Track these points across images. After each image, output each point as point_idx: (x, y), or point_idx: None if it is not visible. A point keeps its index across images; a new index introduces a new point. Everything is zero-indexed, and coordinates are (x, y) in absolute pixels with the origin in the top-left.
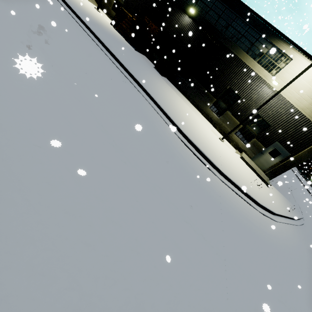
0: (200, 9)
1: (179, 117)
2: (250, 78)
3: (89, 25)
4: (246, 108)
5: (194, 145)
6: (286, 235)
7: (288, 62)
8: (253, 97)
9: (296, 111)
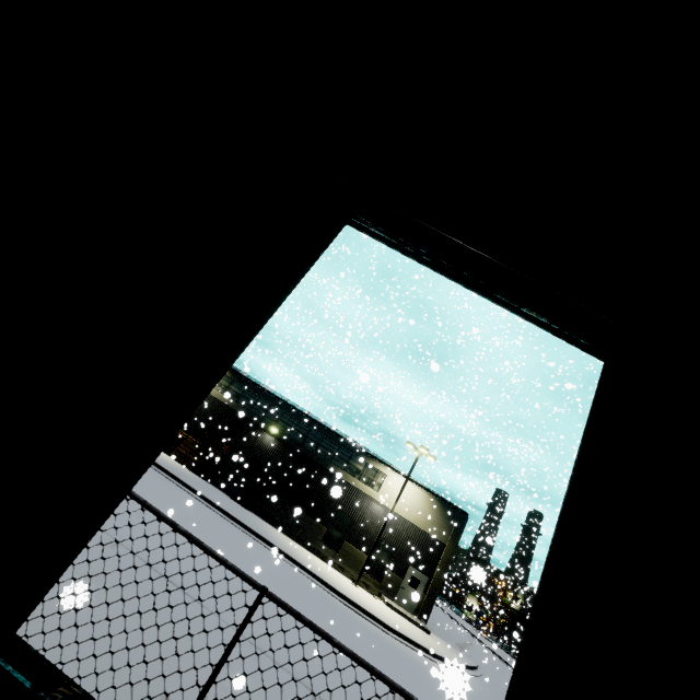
0: (283, 428)
1: (321, 573)
2: (358, 496)
3: (183, 479)
4: (366, 532)
5: (355, 603)
6: (473, 684)
7: (384, 477)
8: (367, 517)
9: (411, 525)
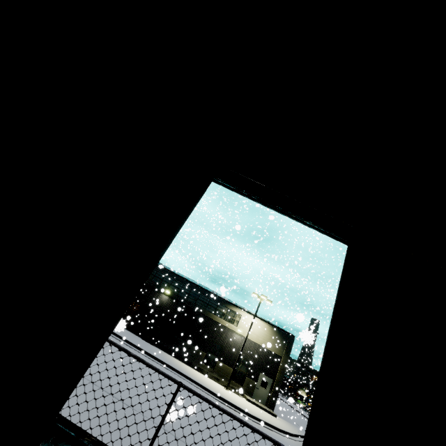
0: (173, 290)
1: (204, 383)
2: (224, 330)
3: None
4: (231, 354)
5: (227, 401)
6: None
7: (240, 316)
8: (231, 344)
9: (259, 346)
